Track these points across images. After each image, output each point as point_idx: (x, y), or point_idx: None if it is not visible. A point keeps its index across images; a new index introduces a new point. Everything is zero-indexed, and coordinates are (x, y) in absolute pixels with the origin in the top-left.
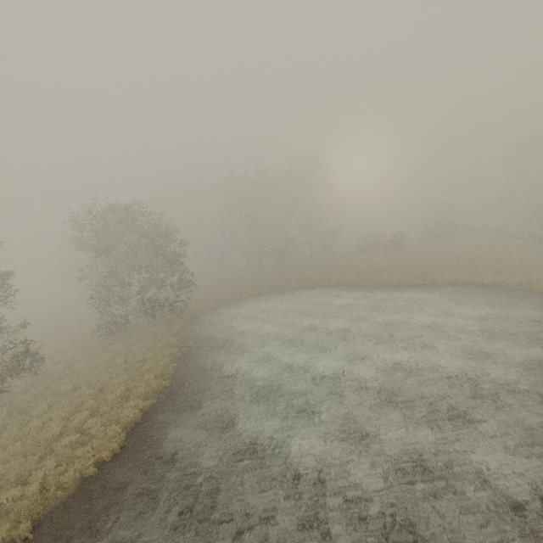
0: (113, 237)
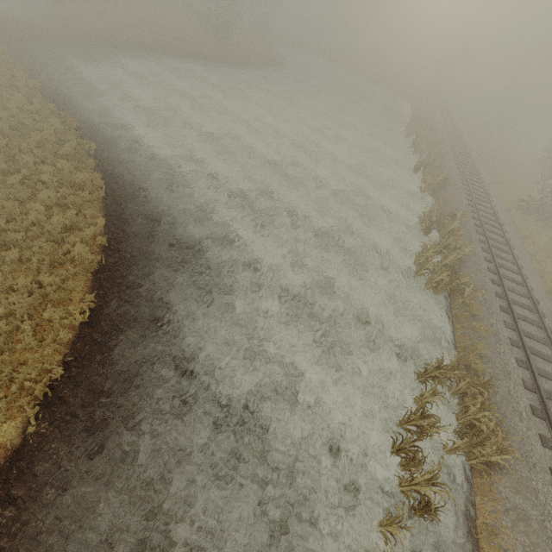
0: None
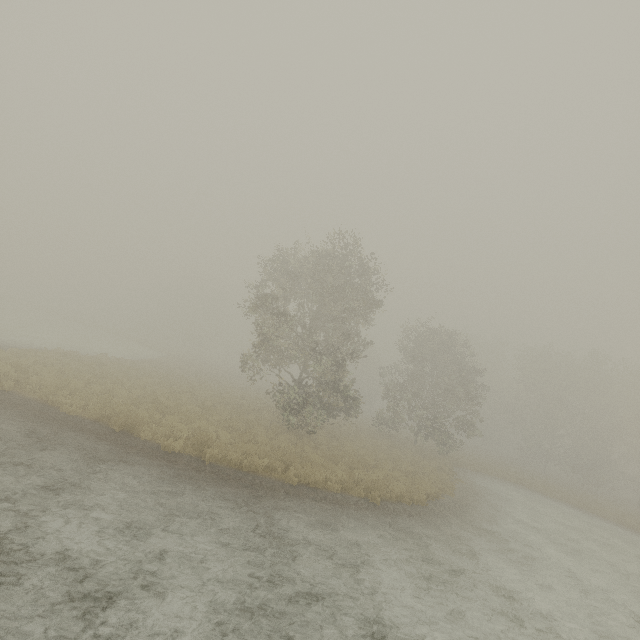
0: (428, 352)
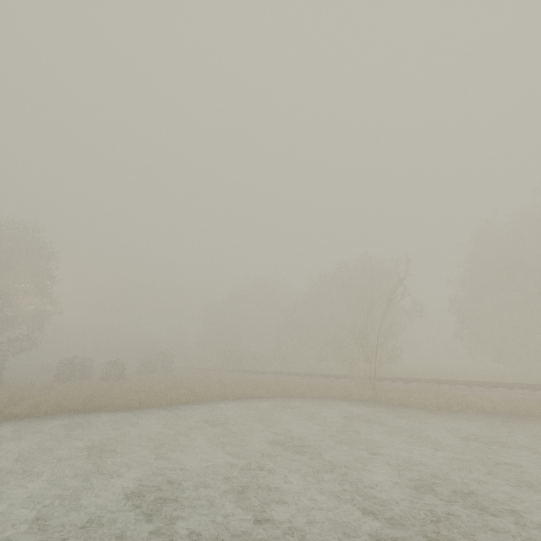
0: None
